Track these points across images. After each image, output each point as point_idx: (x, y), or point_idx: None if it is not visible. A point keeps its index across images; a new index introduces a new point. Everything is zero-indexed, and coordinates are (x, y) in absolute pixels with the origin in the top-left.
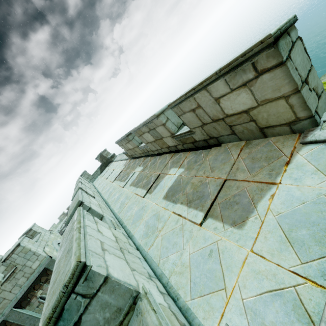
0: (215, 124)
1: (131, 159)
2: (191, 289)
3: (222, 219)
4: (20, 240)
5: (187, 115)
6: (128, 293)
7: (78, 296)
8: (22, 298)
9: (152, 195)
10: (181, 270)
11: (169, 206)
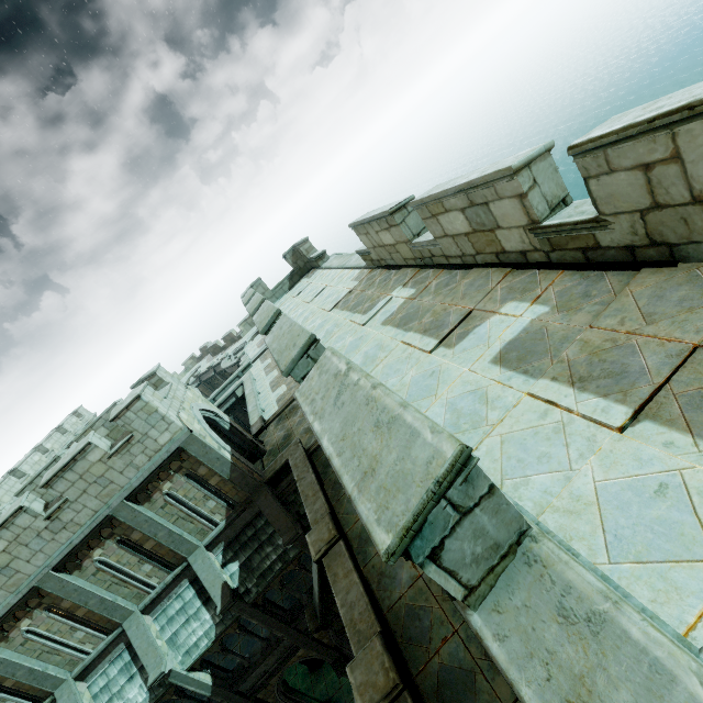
0: (694, 209)
1: (374, 269)
2: (609, 546)
3: (689, 428)
4: (141, 390)
5: (617, 178)
6: (516, 522)
7: (447, 505)
8: (139, 488)
9: (454, 352)
10: (571, 507)
11: (514, 380)
